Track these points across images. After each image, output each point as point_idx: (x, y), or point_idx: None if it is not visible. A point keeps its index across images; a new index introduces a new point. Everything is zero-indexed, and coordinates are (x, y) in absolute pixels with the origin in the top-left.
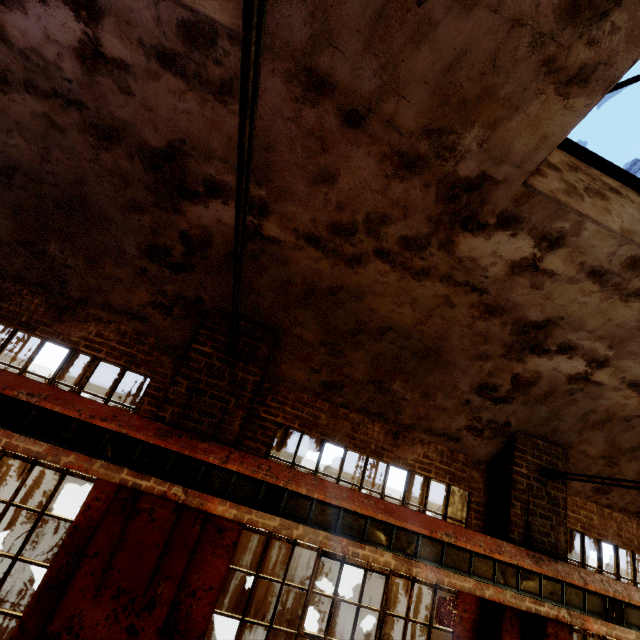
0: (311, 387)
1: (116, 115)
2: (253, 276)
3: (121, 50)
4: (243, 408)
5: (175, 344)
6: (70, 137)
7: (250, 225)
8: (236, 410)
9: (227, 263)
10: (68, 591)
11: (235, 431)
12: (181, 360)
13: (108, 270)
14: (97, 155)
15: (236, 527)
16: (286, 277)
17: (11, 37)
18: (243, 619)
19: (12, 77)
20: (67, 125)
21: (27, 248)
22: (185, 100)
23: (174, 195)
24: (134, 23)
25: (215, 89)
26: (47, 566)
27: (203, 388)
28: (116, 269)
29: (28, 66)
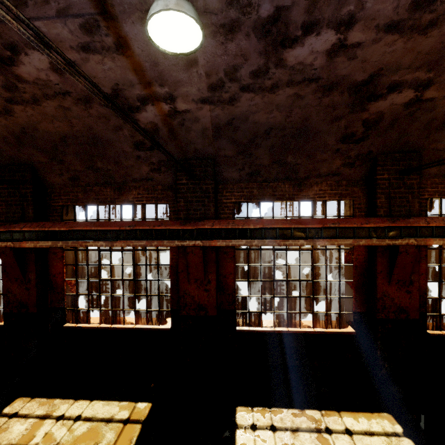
0: (440, 173)
1: (339, 74)
2: (407, 126)
3: (359, 37)
4: (416, 198)
5: (356, 180)
6: (306, 99)
7: (413, 98)
8: (413, 200)
9: (391, 126)
10: (377, 285)
11: (417, 209)
12: (363, 187)
13: (318, 158)
14: (320, 101)
15: (423, 249)
16: (431, 118)
17: (287, 63)
18: (441, 281)
19: (280, 83)
20: (306, 93)
21: (277, 164)
22: (394, 45)
23: (364, 102)
24: (376, 17)
25: (421, 28)
26: (352, 281)
27: (393, 195)
28: (322, 155)
29: (291, 73)
